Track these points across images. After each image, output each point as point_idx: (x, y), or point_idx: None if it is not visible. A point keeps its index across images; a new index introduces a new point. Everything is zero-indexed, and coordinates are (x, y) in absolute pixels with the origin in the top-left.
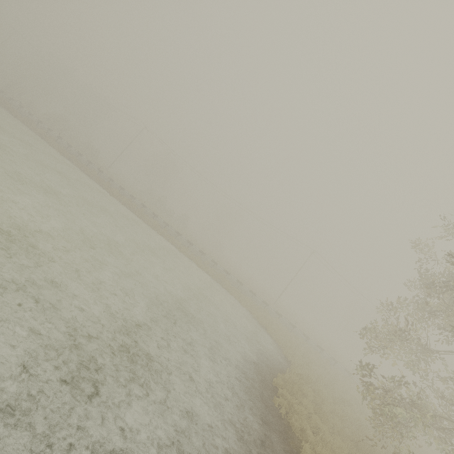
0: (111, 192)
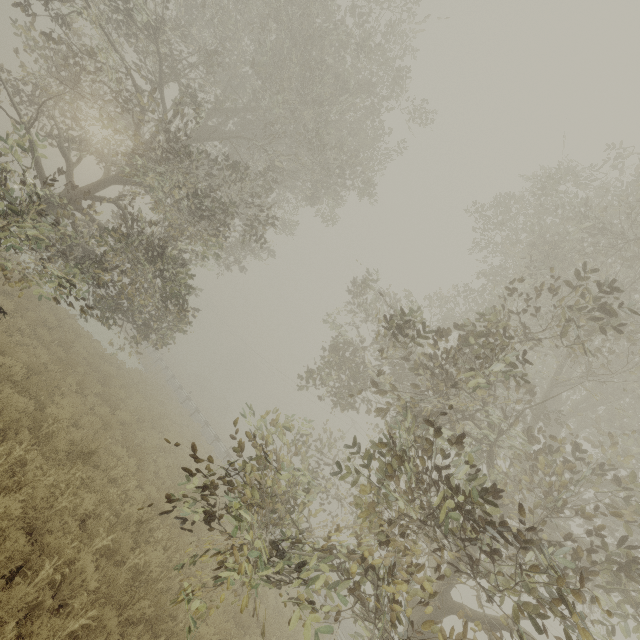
0: None
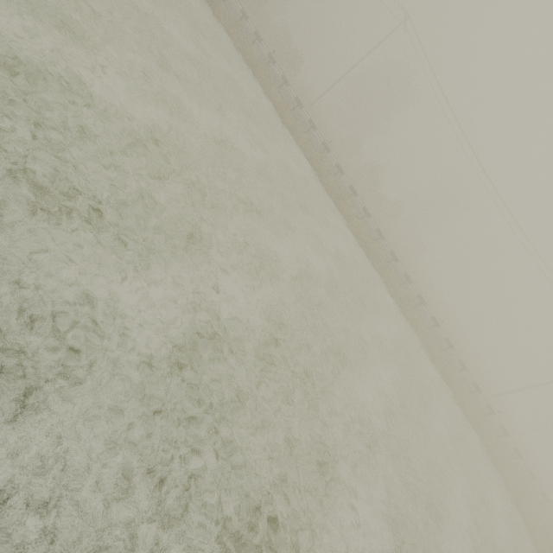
0: (348, 217)
